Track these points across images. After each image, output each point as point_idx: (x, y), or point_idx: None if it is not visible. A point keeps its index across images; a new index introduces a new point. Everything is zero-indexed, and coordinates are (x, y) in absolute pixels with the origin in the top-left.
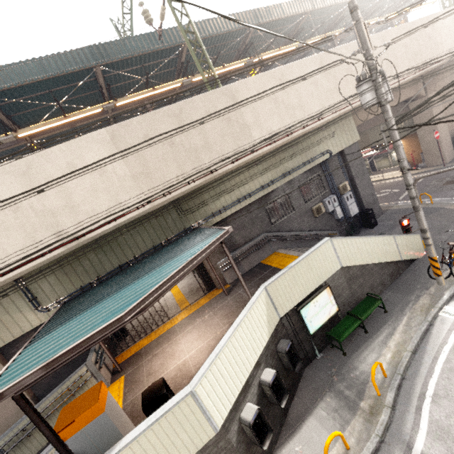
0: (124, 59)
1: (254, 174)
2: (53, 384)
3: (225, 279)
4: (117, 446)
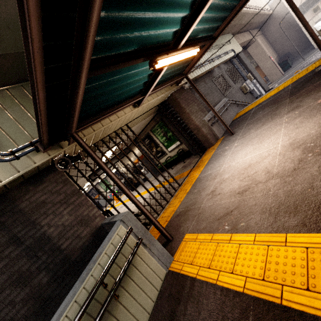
0: None
1: None
2: None
3: (215, 133)
4: None
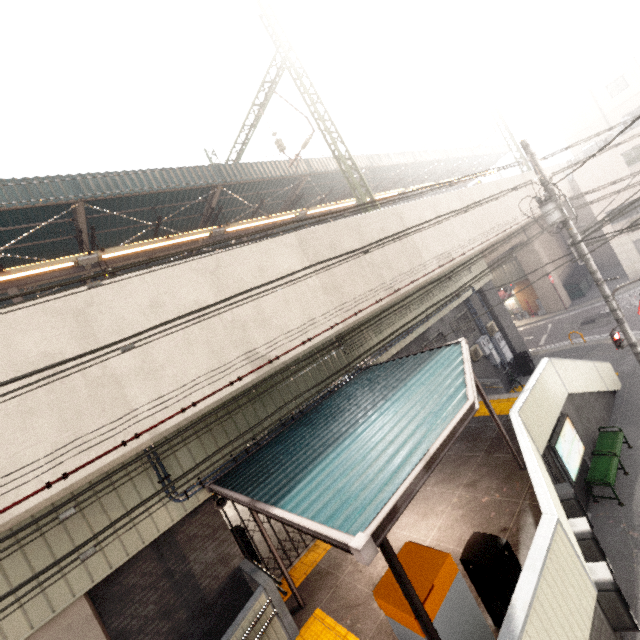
0: (248, 182)
1: (410, 307)
2: None
3: None
4: (514, 612)
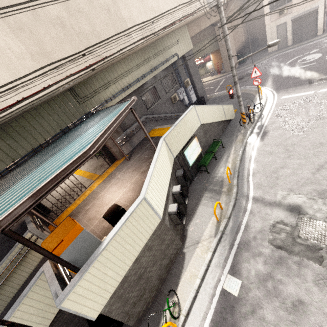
0: None
1: (130, 69)
2: None
3: (123, 151)
4: (104, 242)
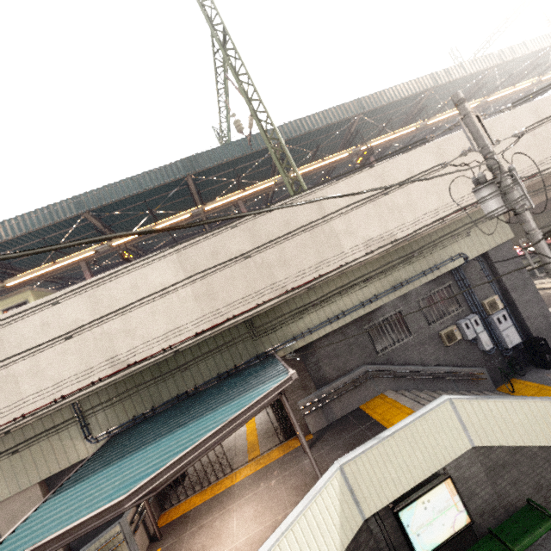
0: (214, 166)
1: (351, 287)
2: (89, 536)
3: (307, 425)
4: None
